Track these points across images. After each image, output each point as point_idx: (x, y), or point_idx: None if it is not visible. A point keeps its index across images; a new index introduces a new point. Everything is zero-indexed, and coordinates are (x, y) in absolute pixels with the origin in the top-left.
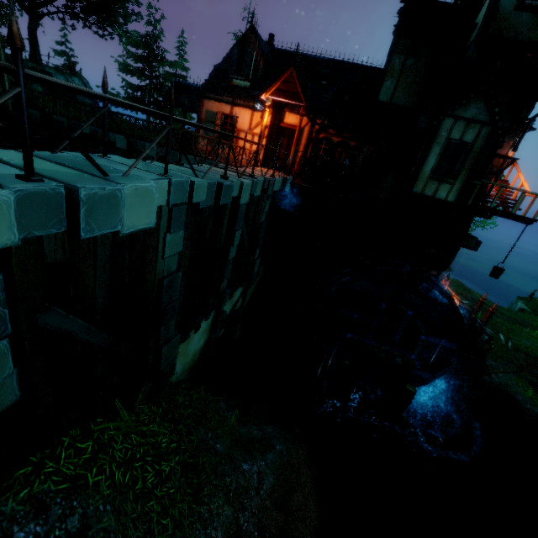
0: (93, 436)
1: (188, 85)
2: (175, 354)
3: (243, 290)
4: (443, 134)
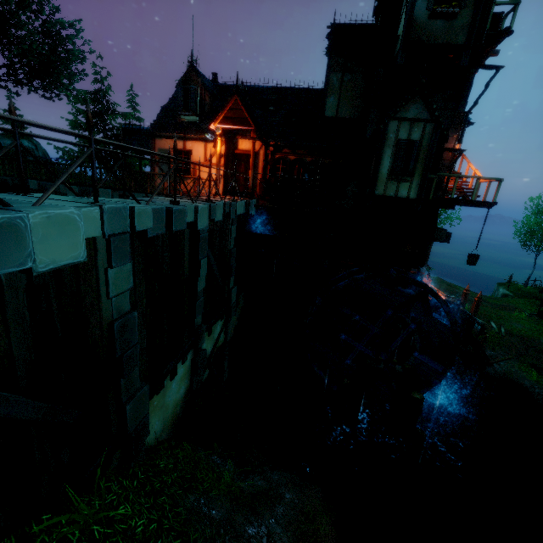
0: (35, 542)
1: (139, 129)
2: (145, 409)
3: (223, 324)
4: (391, 136)
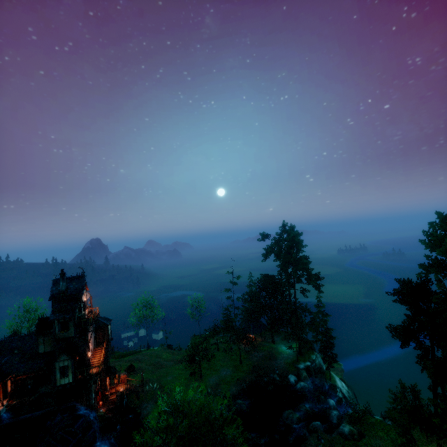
0: None
1: None
2: None
3: None
4: (58, 366)
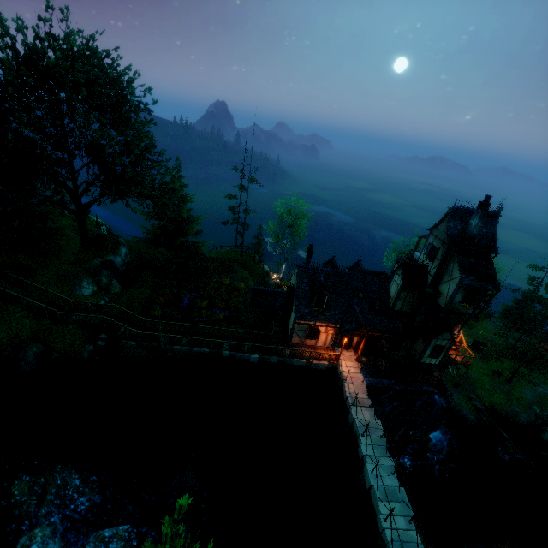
0: None
1: (265, 289)
2: None
3: None
4: (432, 343)
